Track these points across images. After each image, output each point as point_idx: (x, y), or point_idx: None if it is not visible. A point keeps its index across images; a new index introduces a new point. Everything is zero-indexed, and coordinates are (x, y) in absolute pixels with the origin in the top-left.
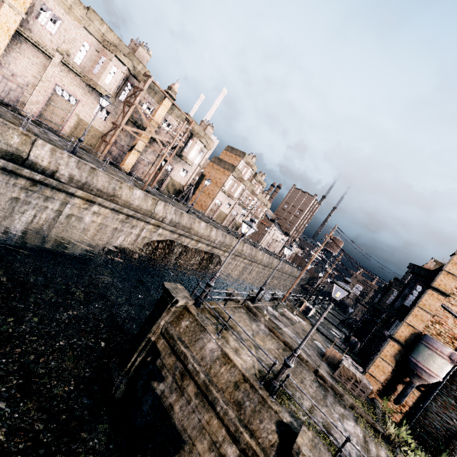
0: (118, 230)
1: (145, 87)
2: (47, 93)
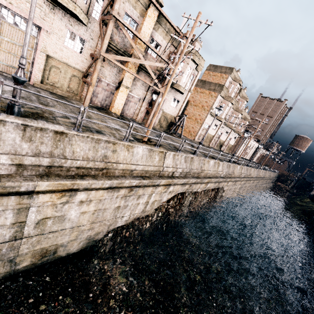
0: (121, 208)
1: None
2: None
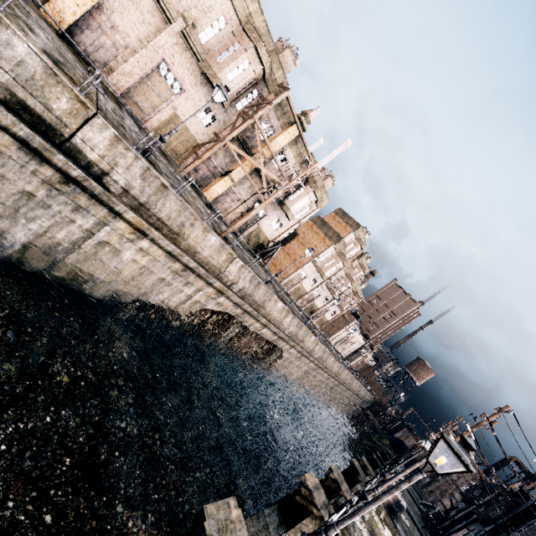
0: (165, 283)
1: (275, 101)
2: (147, 67)
